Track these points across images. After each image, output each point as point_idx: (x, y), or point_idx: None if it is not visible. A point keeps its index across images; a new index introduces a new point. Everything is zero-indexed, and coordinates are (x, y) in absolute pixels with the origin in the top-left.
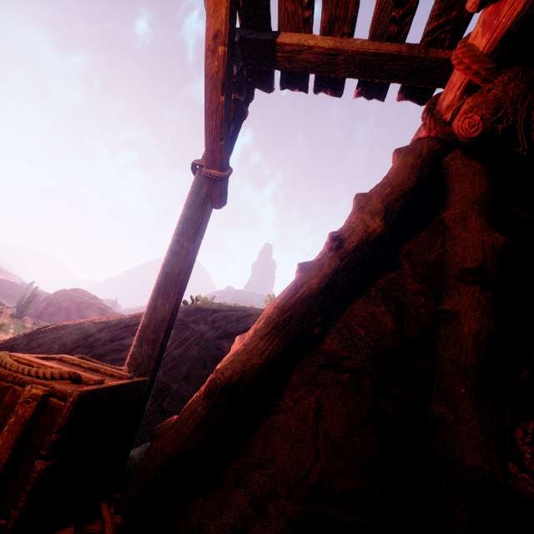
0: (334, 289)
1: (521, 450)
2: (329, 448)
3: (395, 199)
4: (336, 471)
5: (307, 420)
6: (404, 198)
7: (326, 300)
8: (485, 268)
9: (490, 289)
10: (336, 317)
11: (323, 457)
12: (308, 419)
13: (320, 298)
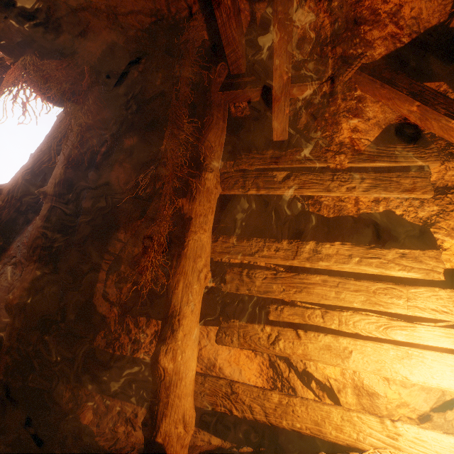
0: (2, 220)
1: (109, 290)
2: None
3: (42, 154)
4: None
5: None
6: (49, 151)
7: None
8: (47, 190)
9: (50, 202)
10: (20, 235)
11: None
12: None
13: None
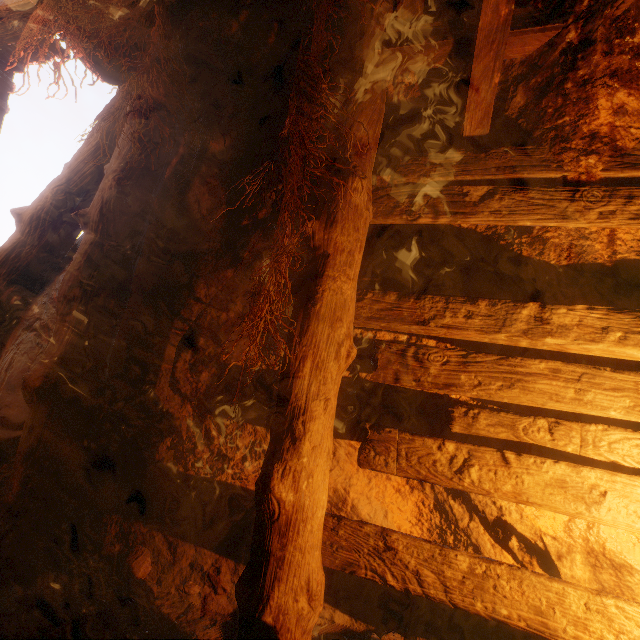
0: (21, 262)
1: (179, 376)
2: (6, 389)
3: (83, 162)
4: (5, 404)
5: (2, 372)
6: (93, 158)
7: (15, 272)
8: (90, 213)
9: (94, 232)
10: (47, 287)
11: (0, 396)
12: (3, 371)
13: (4, 271)
